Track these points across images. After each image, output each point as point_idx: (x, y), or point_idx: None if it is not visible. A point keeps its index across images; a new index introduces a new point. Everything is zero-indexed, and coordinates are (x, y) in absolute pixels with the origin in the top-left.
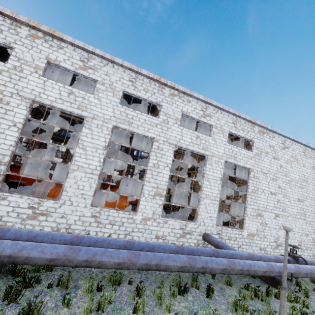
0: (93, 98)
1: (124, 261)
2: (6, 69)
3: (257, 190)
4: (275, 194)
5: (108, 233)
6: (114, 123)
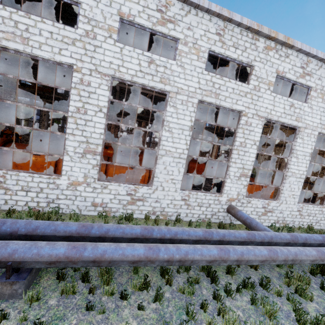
0: (307, 107)
1: None
2: (249, 91)
3: None
4: None
5: (305, 222)
6: (320, 130)
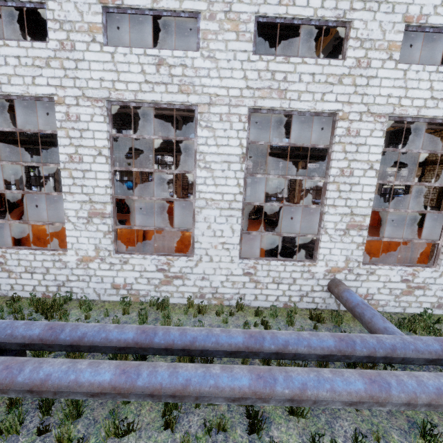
0: None
1: None
2: (346, 72)
3: None
4: None
5: None
6: None
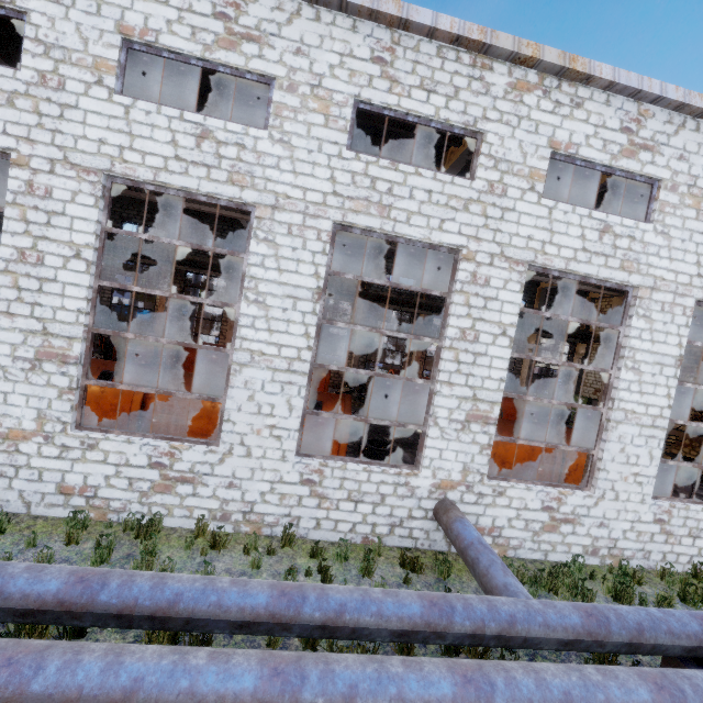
0: (652, 232)
1: None
2: (474, 196)
3: None
4: None
5: (685, 554)
6: (699, 293)
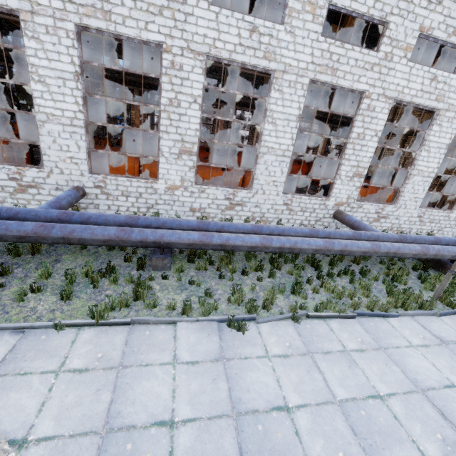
0: (455, 79)
1: None
2: (377, 62)
3: None
4: None
5: (425, 229)
6: None
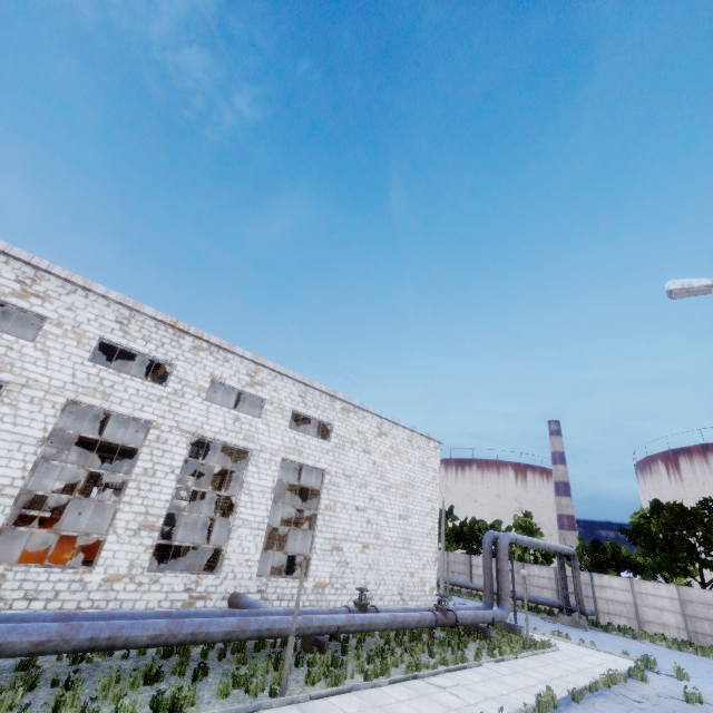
0: (33, 348)
1: (51, 637)
2: None
3: (334, 506)
4: (364, 510)
5: None
6: (72, 395)
